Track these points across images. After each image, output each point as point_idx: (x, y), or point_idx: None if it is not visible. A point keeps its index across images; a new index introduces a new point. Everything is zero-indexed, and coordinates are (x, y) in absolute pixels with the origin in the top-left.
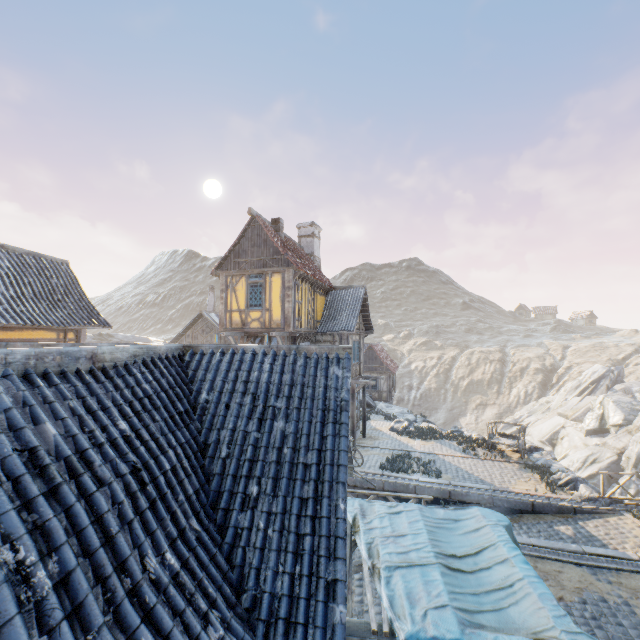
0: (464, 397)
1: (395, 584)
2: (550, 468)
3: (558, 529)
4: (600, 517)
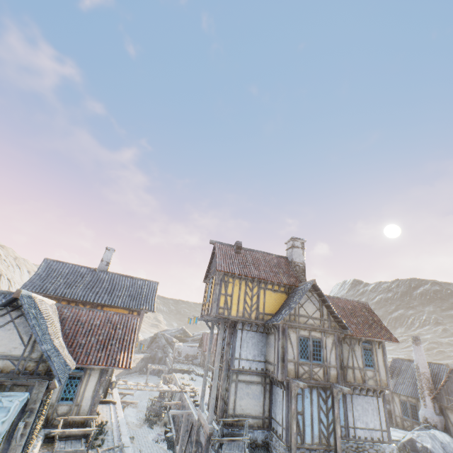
0: None
1: None
2: None
3: None
4: None
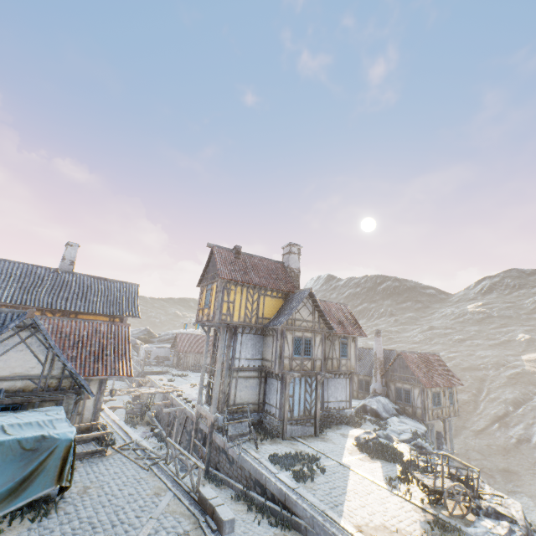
0: None
1: None
2: None
3: None
4: None
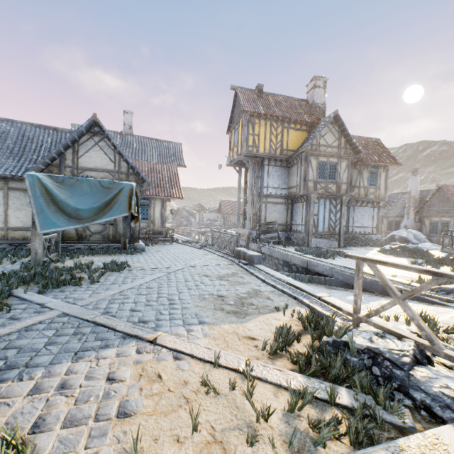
0: None
1: None
2: None
3: (348, 296)
4: (423, 304)
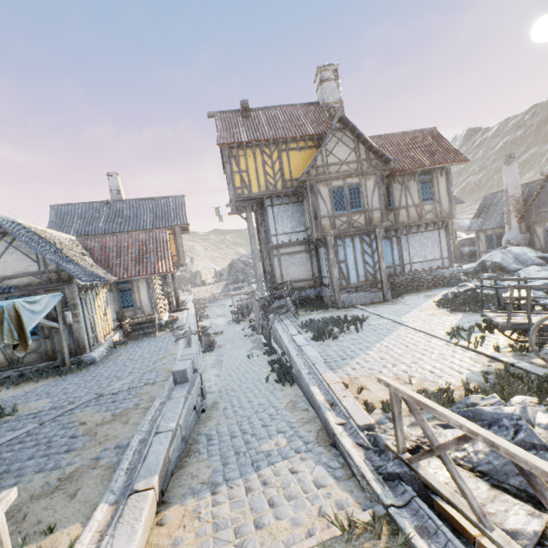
0: None
1: None
2: None
3: (273, 437)
4: (336, 475)
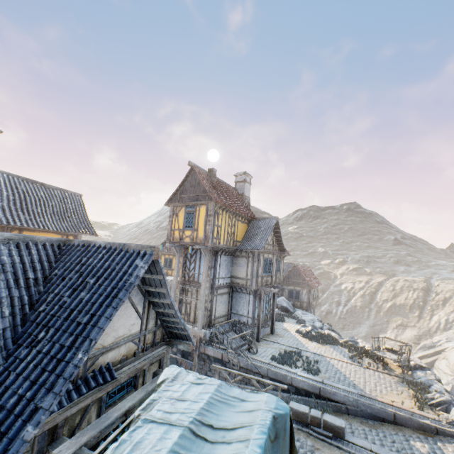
0: (386, 317)
1: (137, 433)
2: (430, 387)
3: (413, 444)
4: None
